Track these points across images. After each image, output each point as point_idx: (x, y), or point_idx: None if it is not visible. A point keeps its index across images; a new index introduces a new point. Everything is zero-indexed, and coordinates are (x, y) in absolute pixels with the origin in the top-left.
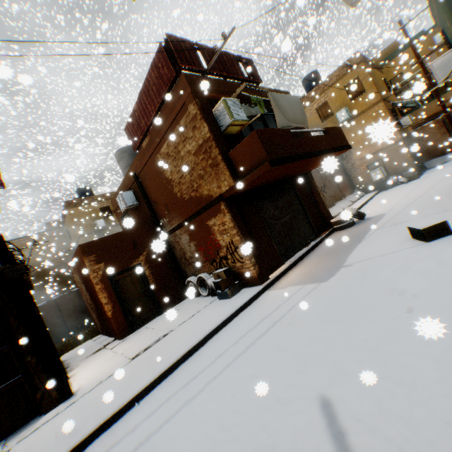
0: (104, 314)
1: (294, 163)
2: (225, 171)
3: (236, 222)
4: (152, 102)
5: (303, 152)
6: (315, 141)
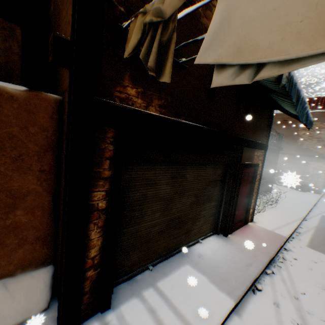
0: None
1: None
2: None
3: None
4: (323, 106)
5: None
6: None
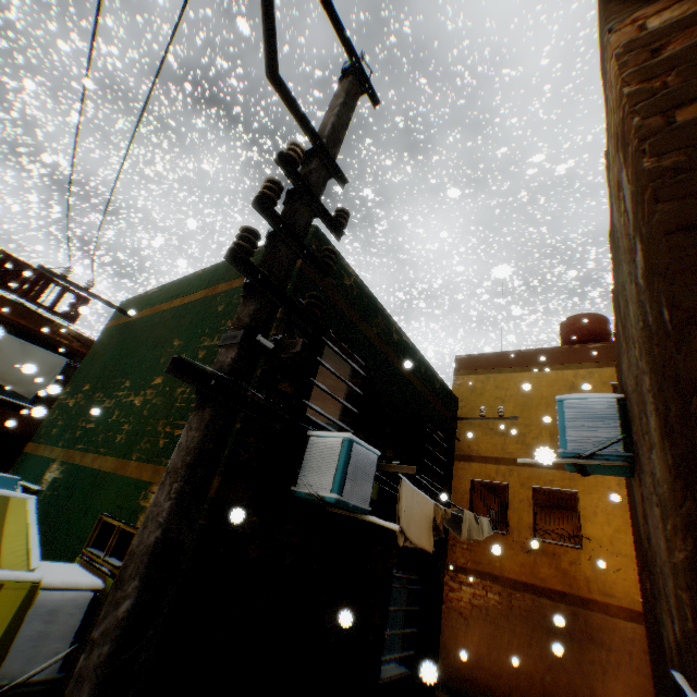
0: None
1: None
2: None
3: None
4: None
5: None
6: None
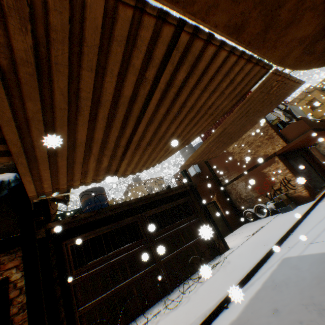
0: None
1: (317, 132)
2: (278, 140)
3: (286, 167)
4: (223, 117)
5: (319, 128)
6: (320, 124)
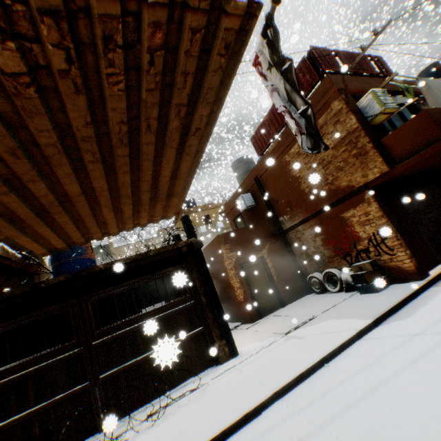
0: (232, 299)
1: None
2: (375, 158)
3: (384, 212)
4: None
5: None
6: None
